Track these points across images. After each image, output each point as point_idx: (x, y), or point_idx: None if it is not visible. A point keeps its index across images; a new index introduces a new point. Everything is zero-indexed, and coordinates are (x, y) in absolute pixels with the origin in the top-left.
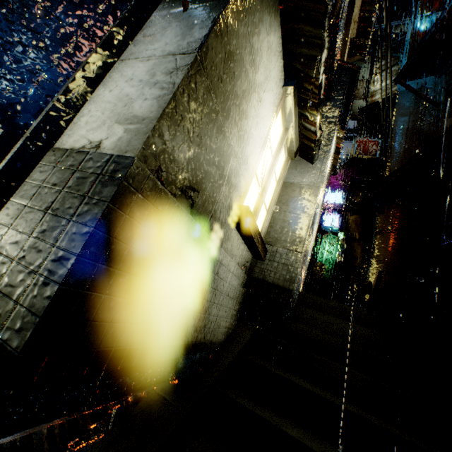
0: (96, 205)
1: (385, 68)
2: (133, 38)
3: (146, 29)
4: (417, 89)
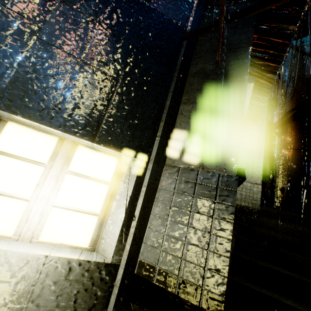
0: (226, 208)
1: (294, 50)
2: (184, 85)
3: (191, 78)
4: (298, 46)
